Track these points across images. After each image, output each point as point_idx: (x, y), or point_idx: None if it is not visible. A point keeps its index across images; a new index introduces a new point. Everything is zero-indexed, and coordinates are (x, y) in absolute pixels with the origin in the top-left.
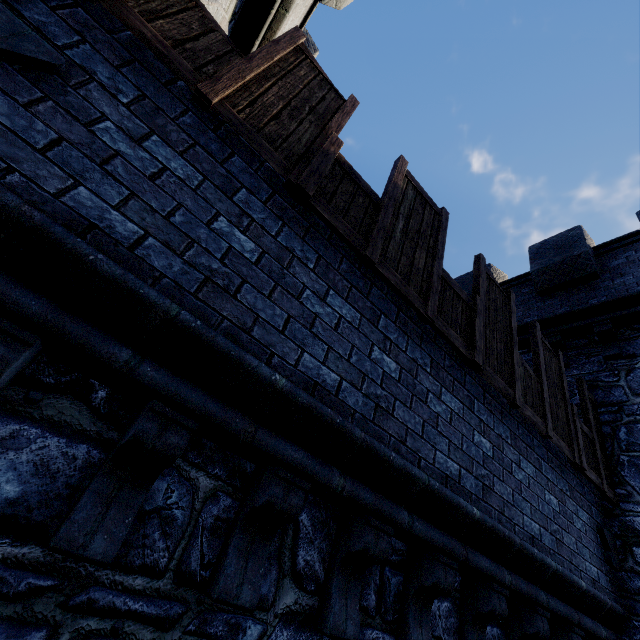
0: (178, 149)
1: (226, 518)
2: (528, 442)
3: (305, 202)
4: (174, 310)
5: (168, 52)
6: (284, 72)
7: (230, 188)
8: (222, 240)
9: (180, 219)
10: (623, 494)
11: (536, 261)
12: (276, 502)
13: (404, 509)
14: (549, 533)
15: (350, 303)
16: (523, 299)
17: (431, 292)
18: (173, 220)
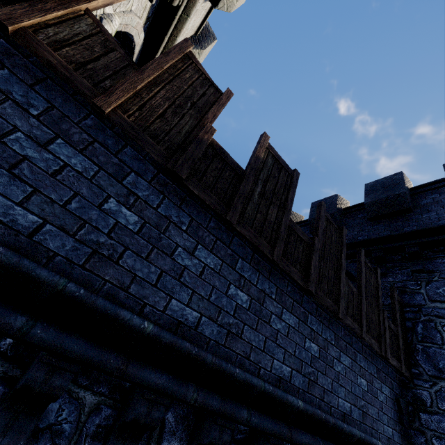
0: (79, 147)
1: (106, 425)
2: (348, 340)
3: (180, 182)
4: (61, 284)
5: (70, 74)
6: (172, 77)
7: (121, 174)
8: (110, 217)
9: (75, 205)
10: (416, 373)
11: (369, 196)
12: (140, 419)
13: (245, 407)
14: (358, 408)
15: (214, 253)
16: (358, 222)
17: (278, 240)
18: (69, 207)
